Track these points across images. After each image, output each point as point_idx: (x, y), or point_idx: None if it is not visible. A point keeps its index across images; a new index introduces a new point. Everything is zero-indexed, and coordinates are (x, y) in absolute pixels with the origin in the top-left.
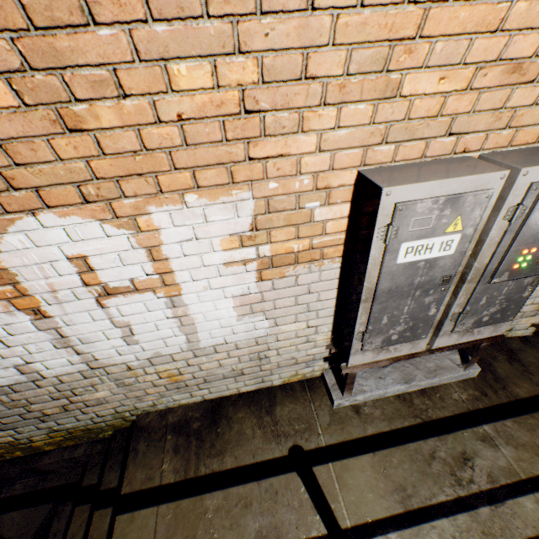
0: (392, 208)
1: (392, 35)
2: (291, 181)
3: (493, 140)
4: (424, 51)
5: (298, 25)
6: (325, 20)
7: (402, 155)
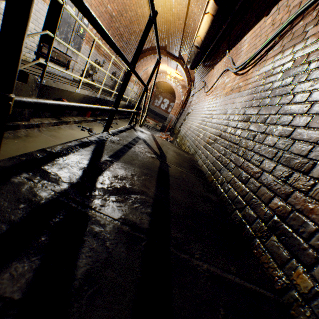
0: None
1: None
2: None
3: None
4: None
5: None
6: None
7: None
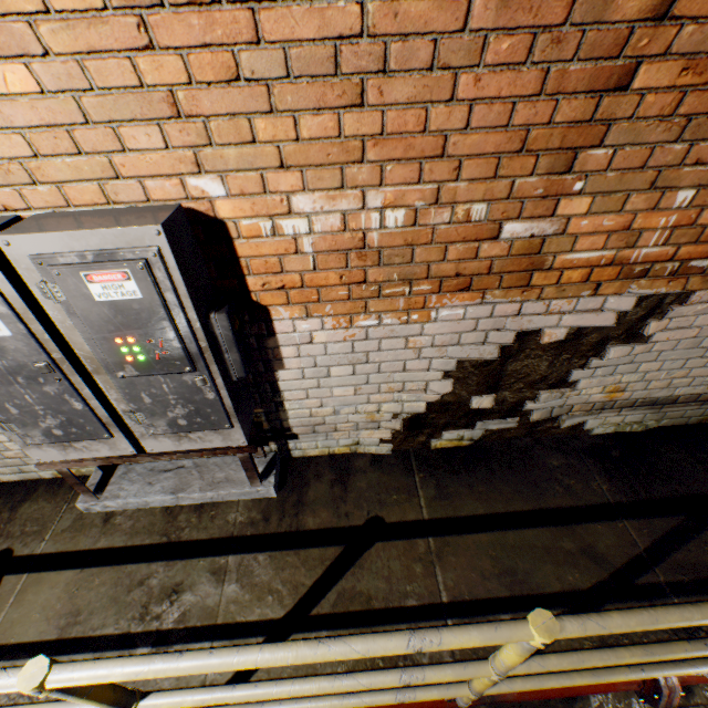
0: None
1: None
2: None
3: (38, 197)
4: None
5: None
6: None
7: None
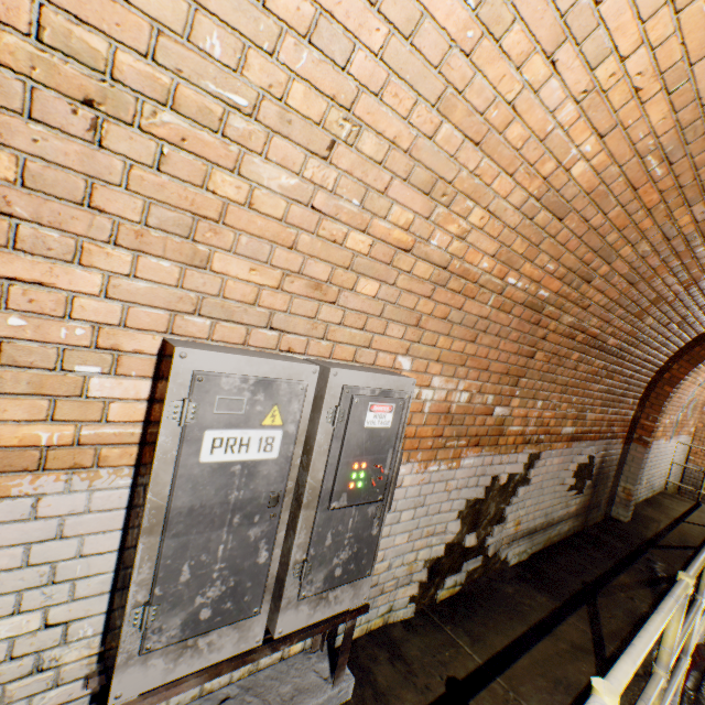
0: (191, 376)
1: (195, 209)
2: (54, 324)
3: (316, 347)
4: (230, 238)
5: (82, 152)
6: (117, 163)
7: (222, 335)
